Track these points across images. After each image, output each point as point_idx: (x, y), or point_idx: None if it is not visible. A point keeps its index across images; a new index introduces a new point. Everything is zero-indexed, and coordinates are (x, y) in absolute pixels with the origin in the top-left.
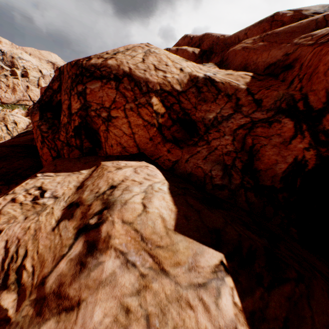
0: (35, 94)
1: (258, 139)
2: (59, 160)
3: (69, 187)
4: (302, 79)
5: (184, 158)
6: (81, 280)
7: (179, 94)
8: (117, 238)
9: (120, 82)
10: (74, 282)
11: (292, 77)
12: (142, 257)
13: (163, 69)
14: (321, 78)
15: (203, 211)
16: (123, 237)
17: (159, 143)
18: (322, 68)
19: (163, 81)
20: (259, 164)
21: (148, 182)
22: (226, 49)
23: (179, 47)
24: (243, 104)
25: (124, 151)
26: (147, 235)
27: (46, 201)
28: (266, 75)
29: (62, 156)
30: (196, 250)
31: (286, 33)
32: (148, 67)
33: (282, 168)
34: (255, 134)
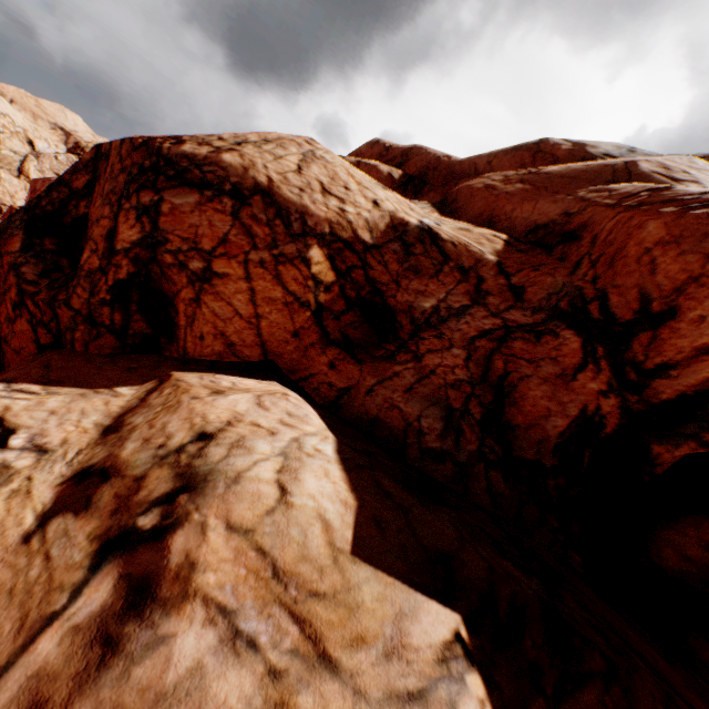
0: (8, 191)
1: (515, 362)
2: (60, 354)
3: (82, 426)
4: (596, 263)
5: (365, 383)
6: (104, 691)
7: (367, 250)
8: (212, 571)
9: (243, 203)
10: (81, 698)
11: (578, 255)
12: (275, 622)
13: (340, 195)
14: (632, 267)
15: (415, 508)
16: (228, 568)
17: (313, 346)
18: (634, 249)
19: (339, 218)
20: (516, 414)
21: (290, 431)
22: (454, 182)
23: (362, 158)
24: (490, 291)
25: (229, 354)
26: (287, 564)
27: (11, 458)
28: (530, 244)
29: (67, 345)
30: (401, 604)
31: (562, 176)
32: (309, 184)
33: (559, 427)
34: (510, 353)
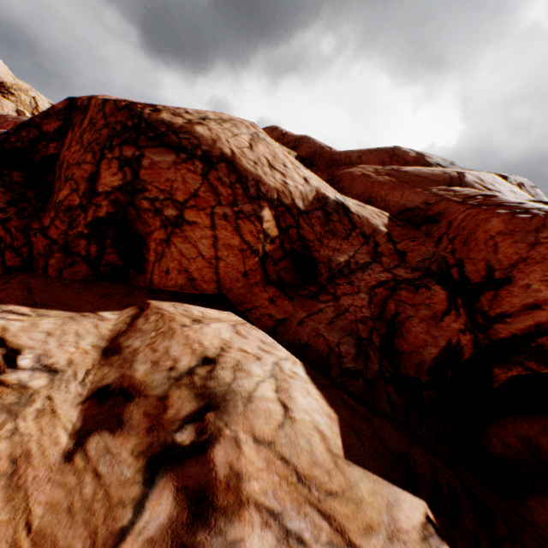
0: None
1: (403, 306)
2: (36, 278)
3: (82, 347)
4: (452, 240)
5: (298, 316)
6: None
7: (300, 214)
8: (254, 479)
9: (211, 167)
10: None
11: (439, 233)
12: (310, 520)
13: (281, 170)
14: (481, 246)
15: (374, 419)
16: (265, 476)
17: (257, 284)
18: (482, 235)
19: (283, 188)
20: (402, 343)
21: (269, 356)
22: (336, 167)
23: None
24: (383, 252)
25: (189, 286)
26: (305, 470)
27: (25, 378)
28: (404, 221)
29: (38, 269)
30: (387, 496)
31: (416, 176)
32: (260, 159)
33: (433, 354)
34: (399, 299)
